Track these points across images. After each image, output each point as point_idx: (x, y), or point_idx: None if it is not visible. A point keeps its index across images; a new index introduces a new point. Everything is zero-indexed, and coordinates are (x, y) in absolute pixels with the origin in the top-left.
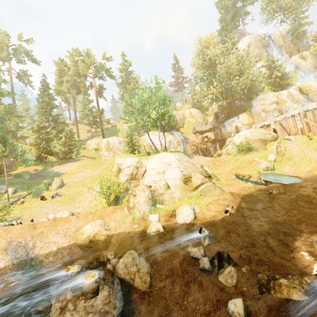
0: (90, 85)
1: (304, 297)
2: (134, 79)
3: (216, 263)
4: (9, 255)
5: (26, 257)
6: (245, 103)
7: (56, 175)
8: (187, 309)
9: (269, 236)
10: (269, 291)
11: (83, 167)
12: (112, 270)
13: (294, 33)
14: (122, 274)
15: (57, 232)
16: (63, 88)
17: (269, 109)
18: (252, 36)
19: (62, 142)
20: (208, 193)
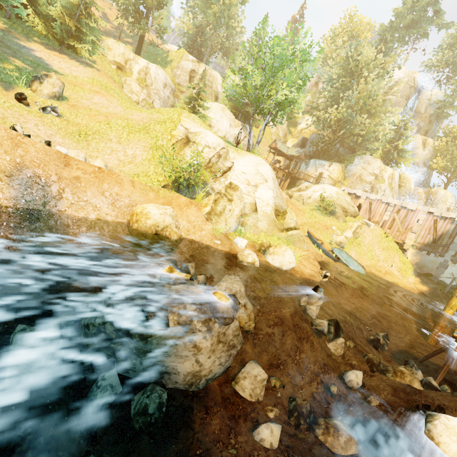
0: None
1: (421, 387)
2: None
3: (332, 330)
4: (14, 189)
5: (41, 208)
6: (344, 152)
7: (42, 66)
8: (300, 365)
9: (352, 317)
10: (382, 372)
11: (102, 88)
12: None
13: (440, 109)
14: None
15: (102, 192)
16: None
17: (365, 178)
18: (408, 74)
19: (67, 2)
20: (297, 243)
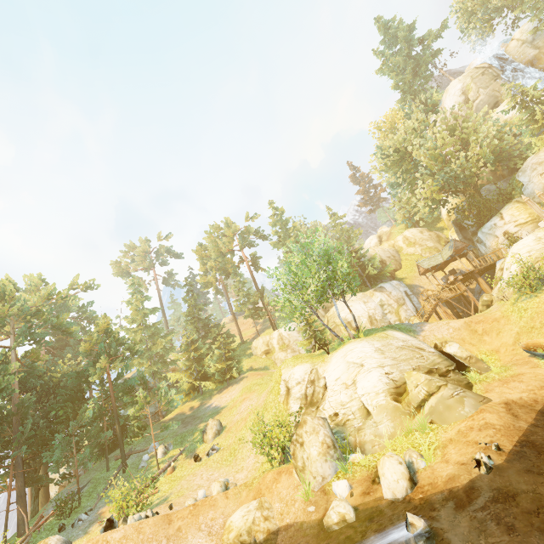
0: (240, 261)
1: None
2: (294, 228)
3: None
4: None
5: None
6: (508, 181)
7: (215, 412)
8: None
9: None
10: None
11: (247, 391)
12: None
13: None
14: None
15: (199, 527)
16: (209, 279)
17: None
18: (464, 76)
19: (216, 356)
20: (447, 415)
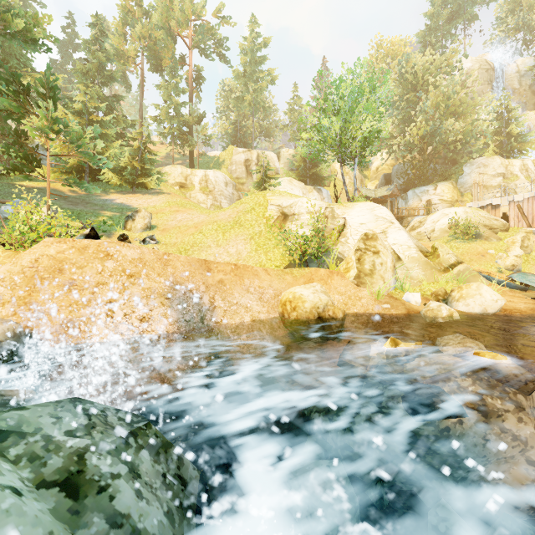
0: (179, 62)
1: None
2: (268, 74)
3: None
4: (175, 311)
5: (200, 324)
6: (443, 168)
7: (125, 208)
8: None
9: None
10: None
11: (179, 206)
12: None
13: None
14: None
15: (247, 289)
16: (129, 49)
17: (490, 184)
18: (476, 60)
19: (130, 150)
20: (472, 279)
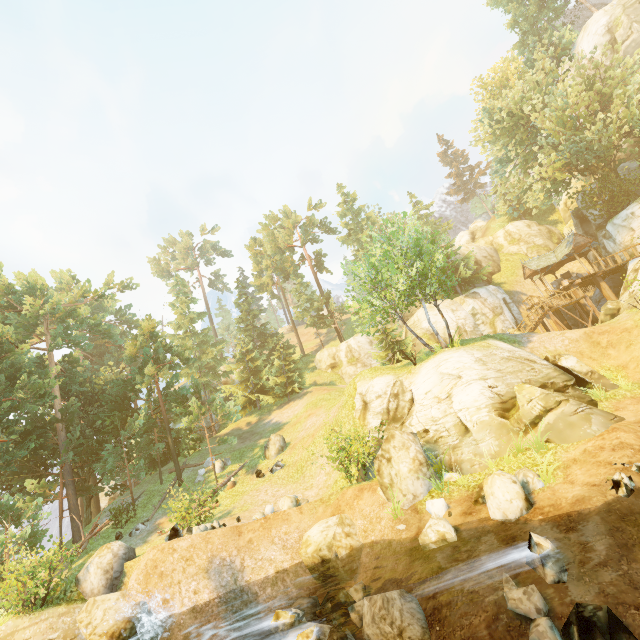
0: (301, 260)
1: None
2: (369, 219)
3: (576, 638)
4: (213, 580)
5: (235, 586)
6: None
7: (276, 428)
8: None
9: None
10: None
11: (313, 407)
12: (360, 625)
13: None
14: (371, 636)
15: (272, 540)
16: (264, 280)
17: None
18: (613, 6)
19: (275, 369)
20: (568, 433)
